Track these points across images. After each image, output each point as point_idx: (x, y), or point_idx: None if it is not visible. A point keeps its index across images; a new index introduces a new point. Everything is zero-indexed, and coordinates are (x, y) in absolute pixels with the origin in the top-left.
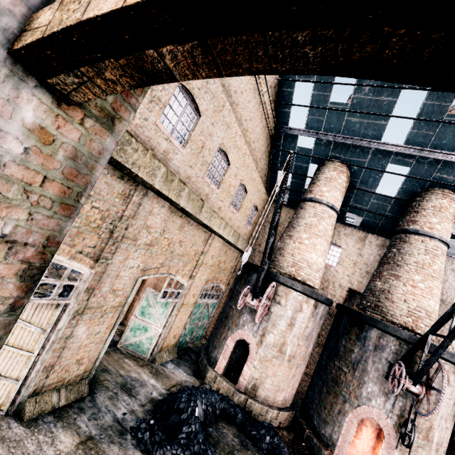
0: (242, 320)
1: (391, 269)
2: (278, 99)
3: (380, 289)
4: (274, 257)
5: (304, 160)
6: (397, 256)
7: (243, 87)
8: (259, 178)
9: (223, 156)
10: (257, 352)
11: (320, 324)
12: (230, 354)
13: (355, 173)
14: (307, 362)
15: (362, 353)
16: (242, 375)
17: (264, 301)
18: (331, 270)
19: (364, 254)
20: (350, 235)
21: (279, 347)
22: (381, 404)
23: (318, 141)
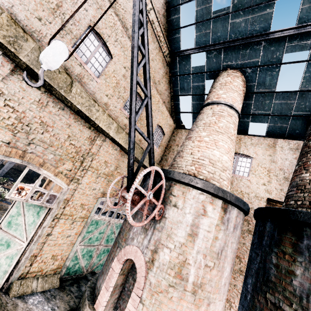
0: (132, 233)
1: None
2: (169, 29)
3: None
4: (174, 160)
5: (200, 79)
6: None
7: None
8: (159, 97)
9: (101, 43)
10: (146, 277)
11: (235, 237)
12: (118, 282)
13: (250, 76)
14: (226, 296)
15: None
16: None
17: (136, 185)
18: (243, 181)
19: (277, 160)
20: (258, 144)
21: (177, 269)
22: None
23: (208, 55)
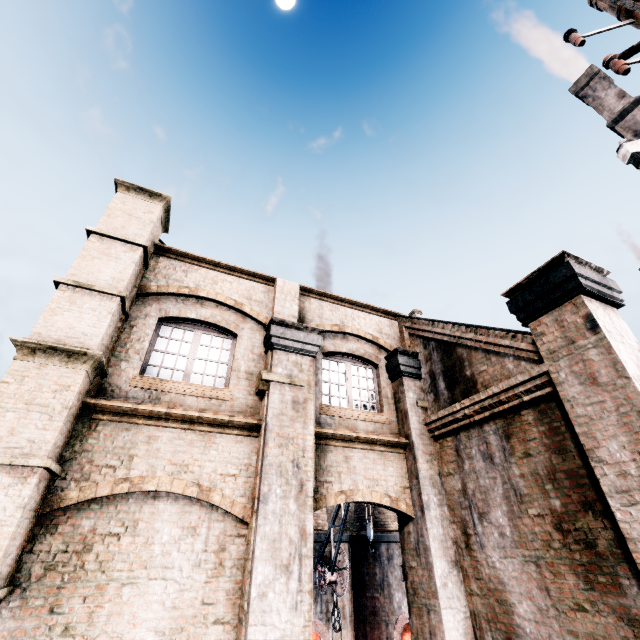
0: None
1: None
2: None
3: None
4: None
5: None
6: None
7: None
8: None
9: None
10: None
11: None
12: None
13: None
14: None
15: None
16: None
17: None
18: None
19: None
20: None
21: None
22: (314, 612)
23: None
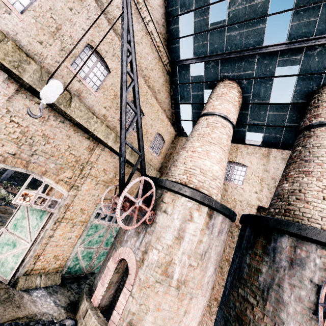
0: (126, 236)
1: (298, 167)
2: (168, 38)
3: (289, 191)
4: (169, 169)
5: (199, 88)
6: (303, 152)
7: (119, 2)
8: (158, 106)
9: (99, 59)
10: (136, 274)
11: (220, 240)
12: (113, 280)
13: (246, 87)
14: (209, 293)
15: (273, 273)
16: (116, 307)
17: (125, 193)
18: (237, 189)
19: (270, 170)
20: (253, 153)
21: (163, 267)
22: None
23: (206, 66)
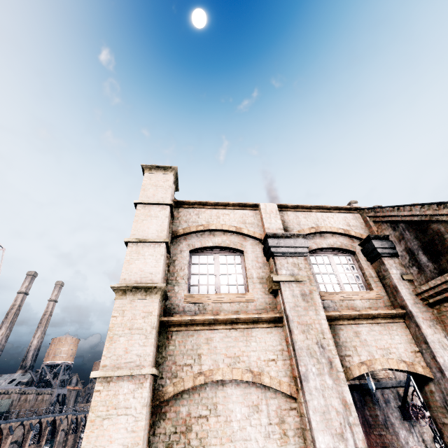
0: None
1: None
2: None
3: None
4: None
5: None
6: None
7: None
8: None
9: None
10: None
11: None
12: None
13: None
14: None
15: None
16: None
17: None
18: None
19: None
20: None
21: None
22: None
23: None
